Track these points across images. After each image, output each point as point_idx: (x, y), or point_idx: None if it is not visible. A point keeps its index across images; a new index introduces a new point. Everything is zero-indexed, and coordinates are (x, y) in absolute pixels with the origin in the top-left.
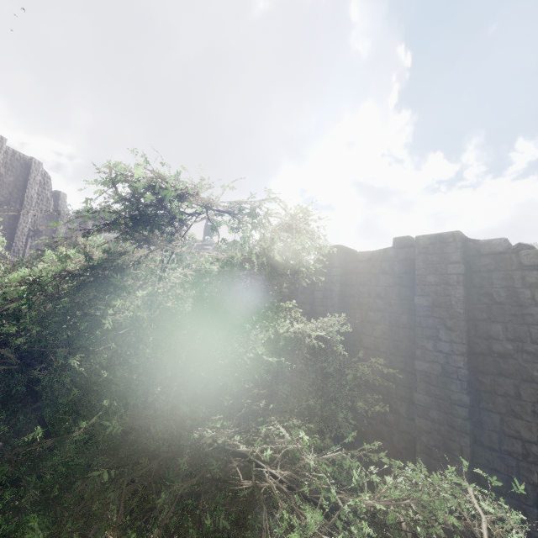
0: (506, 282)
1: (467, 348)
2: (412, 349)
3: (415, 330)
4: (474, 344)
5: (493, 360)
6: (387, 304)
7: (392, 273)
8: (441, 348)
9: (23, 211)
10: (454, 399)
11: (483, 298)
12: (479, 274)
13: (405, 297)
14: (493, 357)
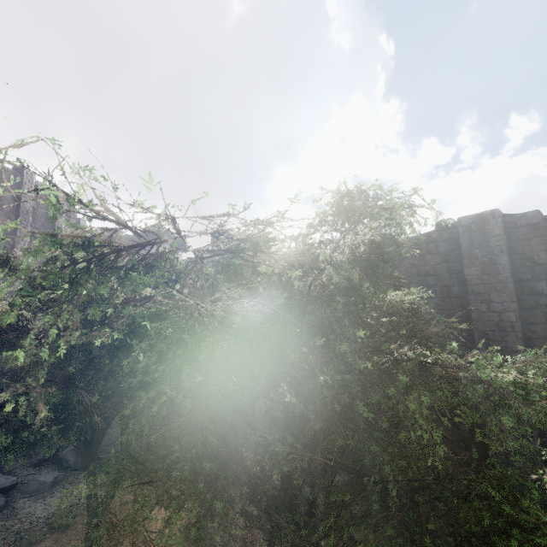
0: (544, 246)
1: (517, 305)
2: (466, 314)
3: (467, 298)
4: (522, 301)
5: (541, 311)
6: (438, 280)
7: (438, 253)
8: (494, 308)
9: None
10: (512, 348)
11: (525, 262)
12: (519, 243)
13: (454, 271)
14: (541, 309)
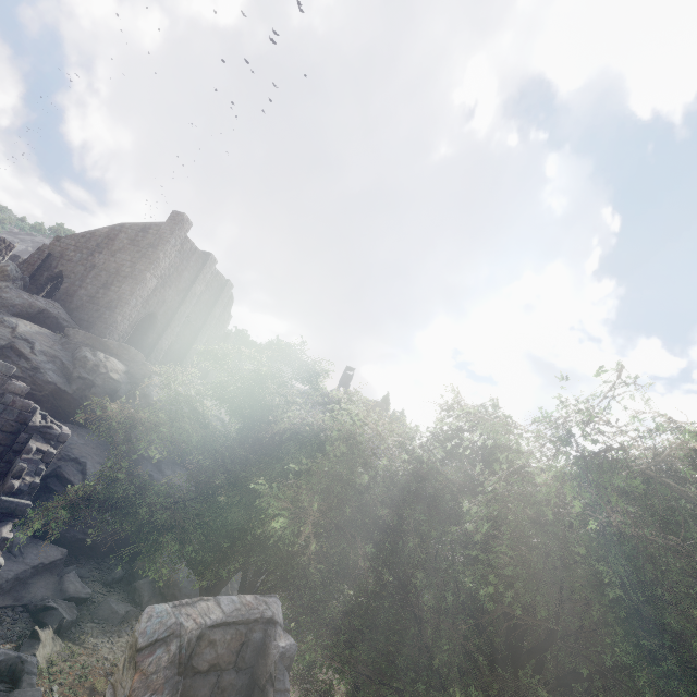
0: None
1: None
2: None
3: None
4: None
5: None
6: None
7: None
8: None
9: (204, 329)
10: None
11: None
12: None
13: None
14: None
